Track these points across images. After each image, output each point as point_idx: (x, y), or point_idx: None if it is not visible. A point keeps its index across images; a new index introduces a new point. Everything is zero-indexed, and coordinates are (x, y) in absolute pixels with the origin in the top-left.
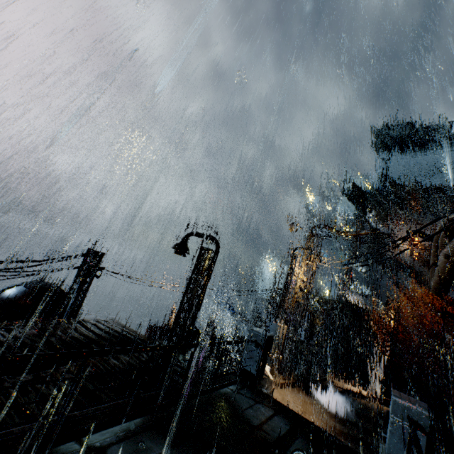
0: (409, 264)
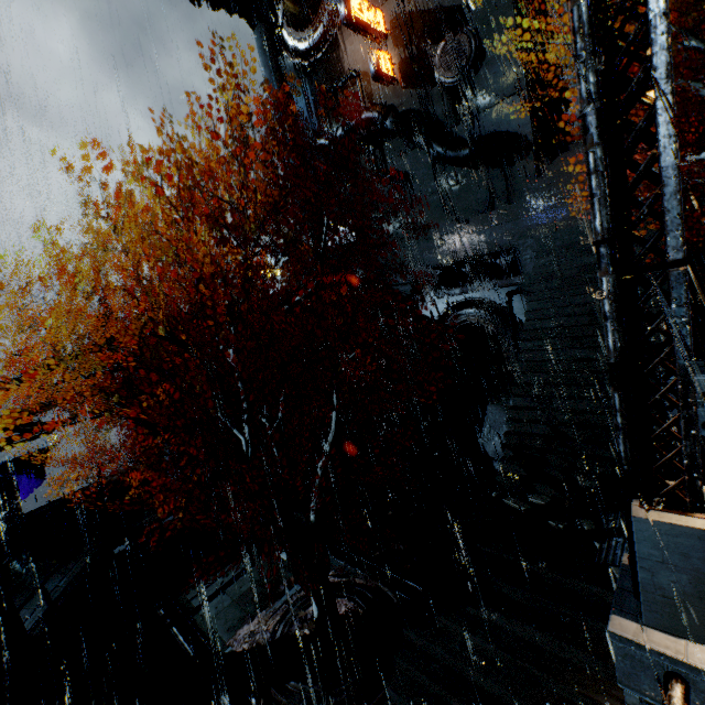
0: (389, 102)
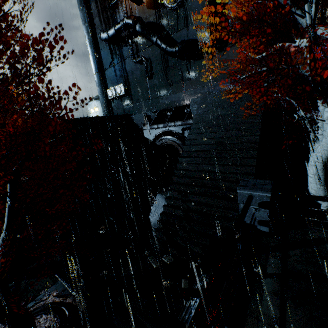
0: (140, 16)
